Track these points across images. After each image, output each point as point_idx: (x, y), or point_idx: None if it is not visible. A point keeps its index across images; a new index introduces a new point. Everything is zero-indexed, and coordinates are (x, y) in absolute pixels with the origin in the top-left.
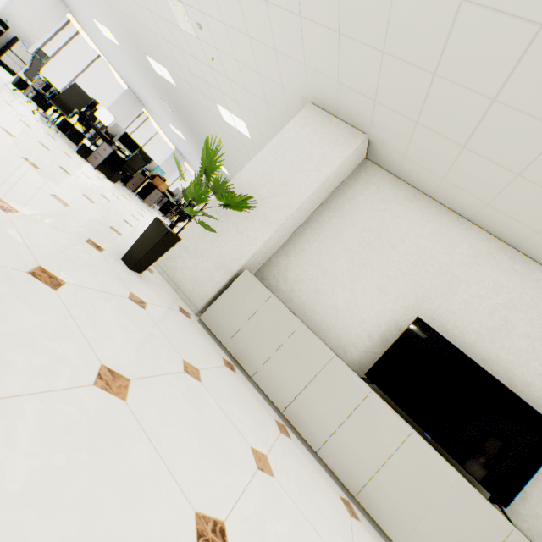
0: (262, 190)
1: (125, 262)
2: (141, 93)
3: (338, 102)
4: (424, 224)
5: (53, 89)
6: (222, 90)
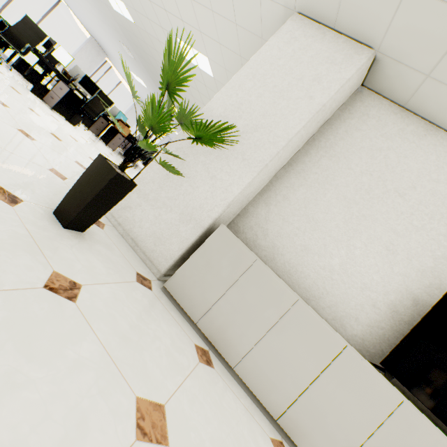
0: (239, 122)
1: (58, 218)
2: (103, 40)
3: (340, 2)
4: (441, 166)
5: (1, 19)
6: (183, 17)
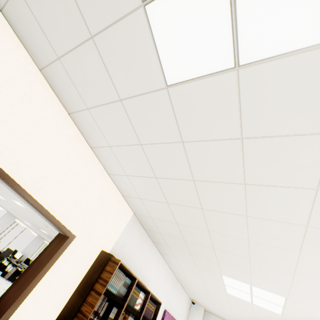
0: None
1: None
2: (42, 236)
3: None
4: None
5: None
6: None
